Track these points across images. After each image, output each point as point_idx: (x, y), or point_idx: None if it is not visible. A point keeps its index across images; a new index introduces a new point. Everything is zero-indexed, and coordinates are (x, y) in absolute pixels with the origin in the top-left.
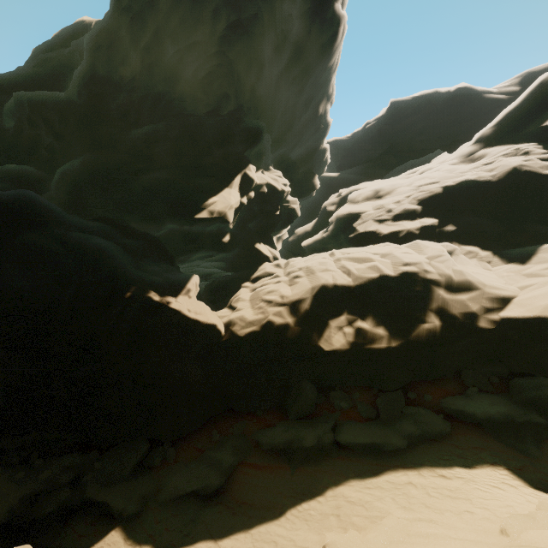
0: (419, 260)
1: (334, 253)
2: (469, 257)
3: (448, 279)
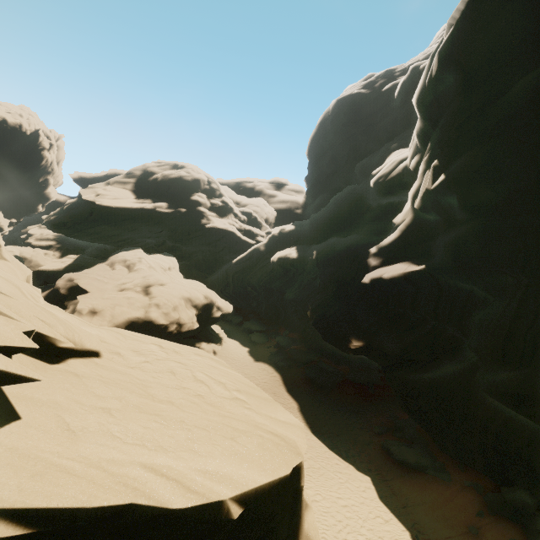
0: (30, 254)
1: (7, 247)
2: (54, 255)
3: (33, 259)
